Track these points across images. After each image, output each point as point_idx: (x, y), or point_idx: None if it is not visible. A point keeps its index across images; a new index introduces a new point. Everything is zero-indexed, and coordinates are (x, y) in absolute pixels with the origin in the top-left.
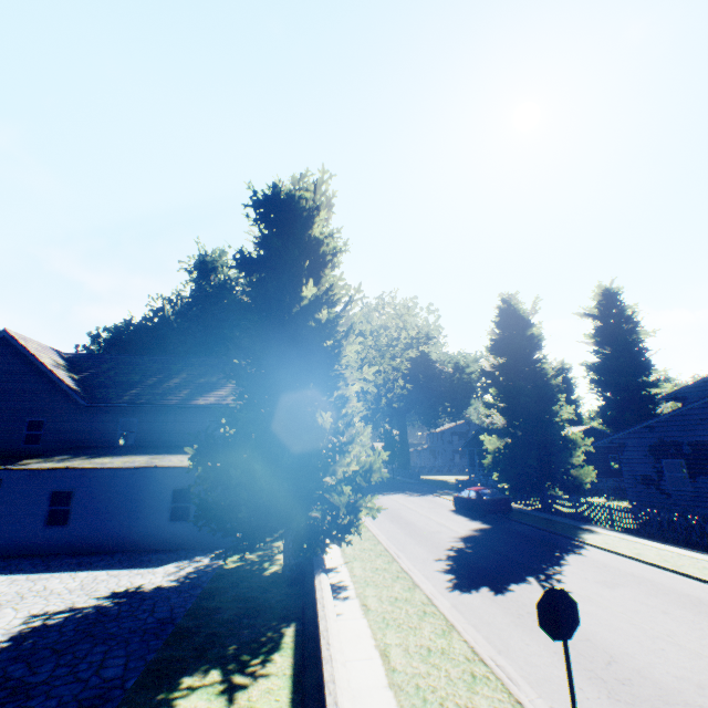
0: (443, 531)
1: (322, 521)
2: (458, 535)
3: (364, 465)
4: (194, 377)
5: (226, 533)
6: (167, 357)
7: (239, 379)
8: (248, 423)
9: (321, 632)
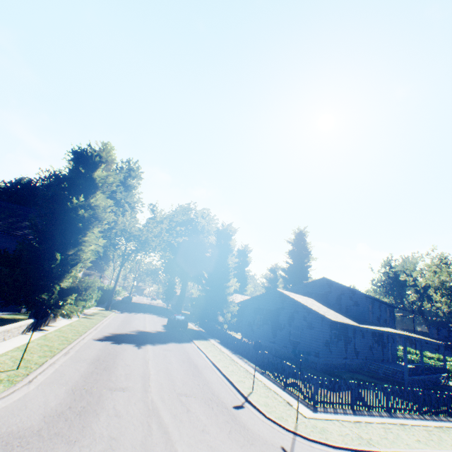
0: (139, 328)
1: (45, 300)
2: (142, 330)
3: (87, 283)
4: (39, 223)
5: (3, 299)
6: (29, 209)
7: (35, 231)
8: (24, 250)
9: None
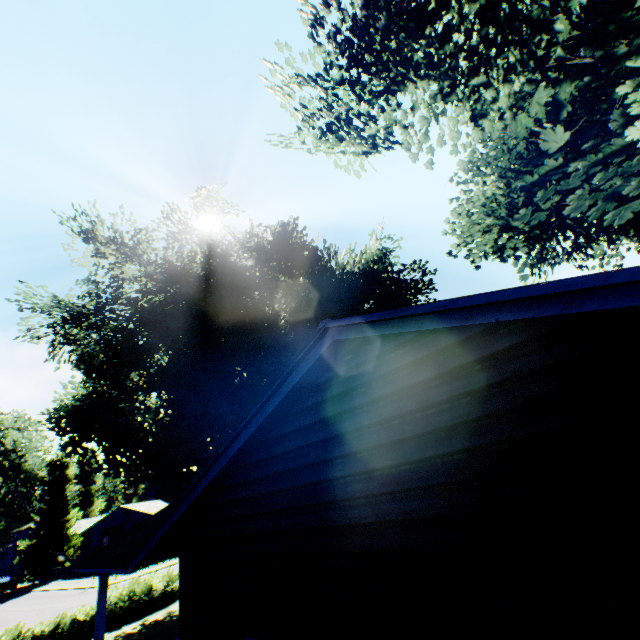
0: None
1: None
2: None
3: None
4: None
5: None
6: None
7: None
8: None
9: None
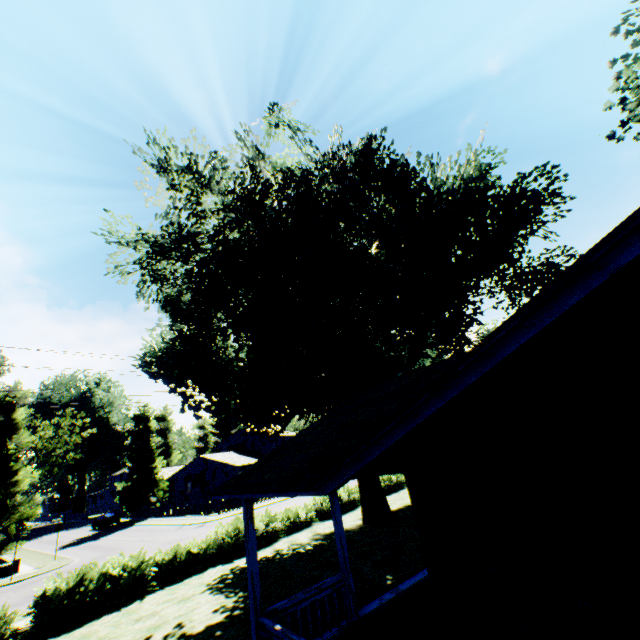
0: (74, 538)
1: (5, 538)
2: (80, 537)
3: (29, 513)
4: None
5: None
6: None
7: None
8: None
9: (5, 558)
